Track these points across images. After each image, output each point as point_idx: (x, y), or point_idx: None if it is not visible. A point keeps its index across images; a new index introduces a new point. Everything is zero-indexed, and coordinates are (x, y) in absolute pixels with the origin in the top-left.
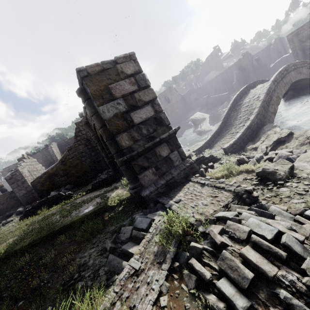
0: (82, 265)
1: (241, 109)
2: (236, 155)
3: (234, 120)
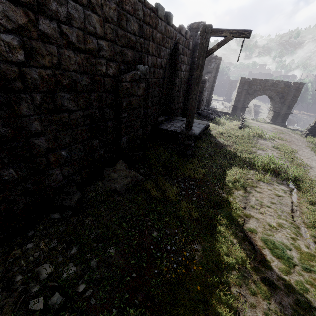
0: None
1: None
2: None
3: None
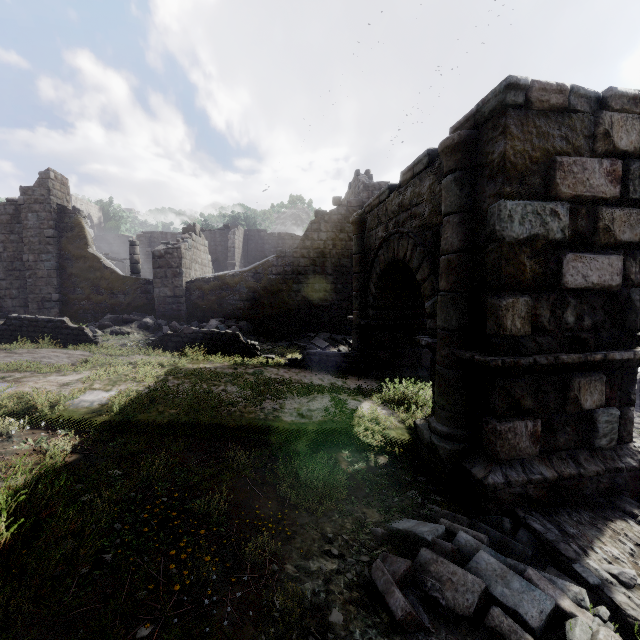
0: (309, 606)
1: None
2: None
3: None
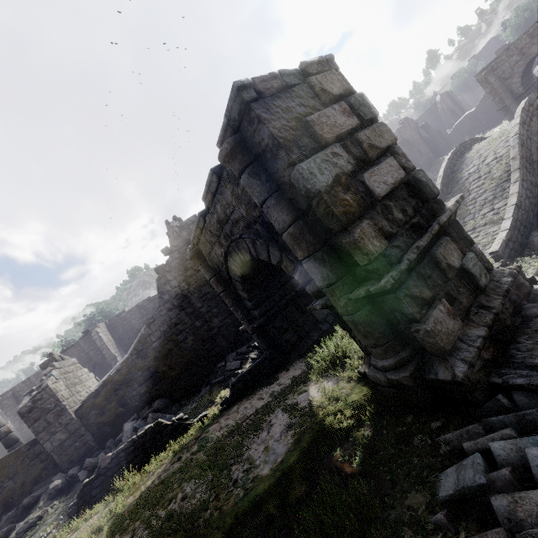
0: None
1: (467, 186)
2: (530, 260)
3: (461, 208)
